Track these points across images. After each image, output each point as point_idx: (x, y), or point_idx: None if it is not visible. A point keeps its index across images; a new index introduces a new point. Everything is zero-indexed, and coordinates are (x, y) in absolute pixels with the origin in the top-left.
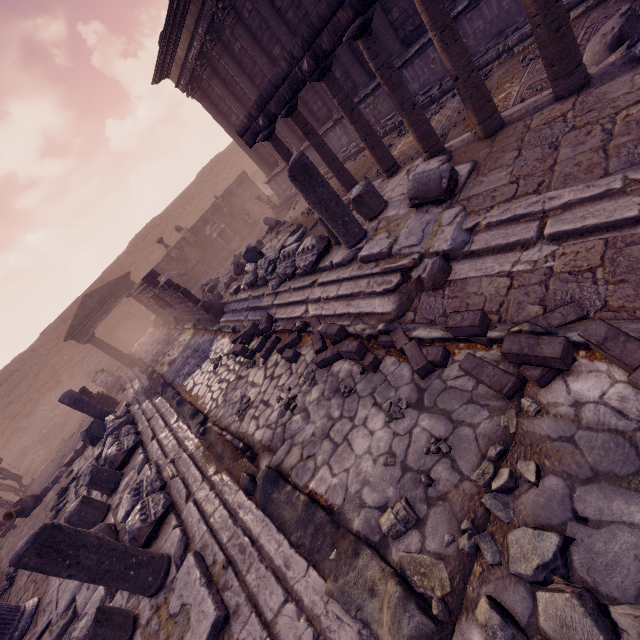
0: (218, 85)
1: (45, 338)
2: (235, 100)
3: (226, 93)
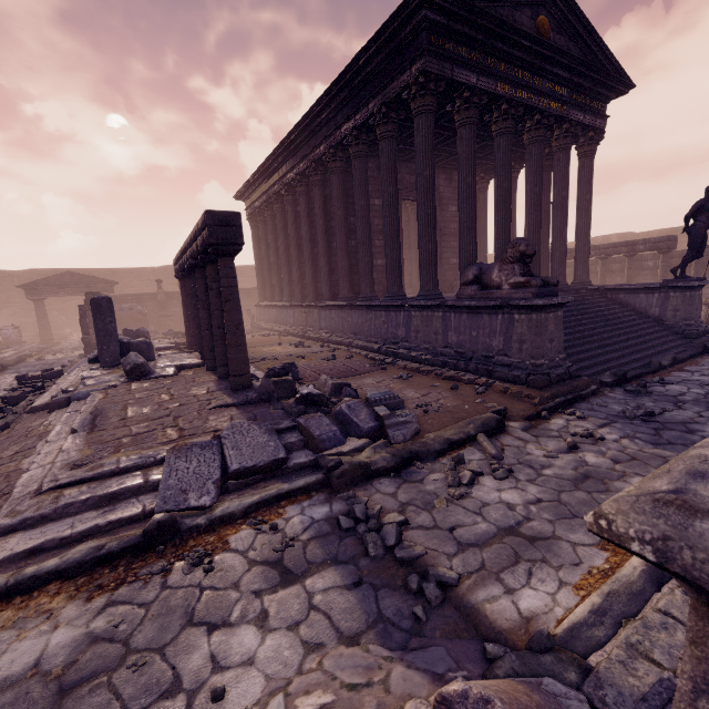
0: (261, 229)
1: (29, 274)
2: (265, 244)
3: (263, 237)
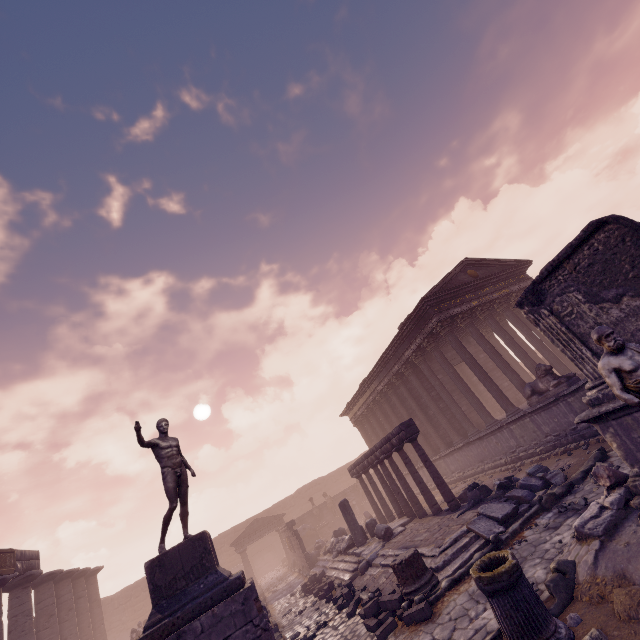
0: (368, 427)
1: (219, 539)
2: (375, 436)
3: (371, 431)
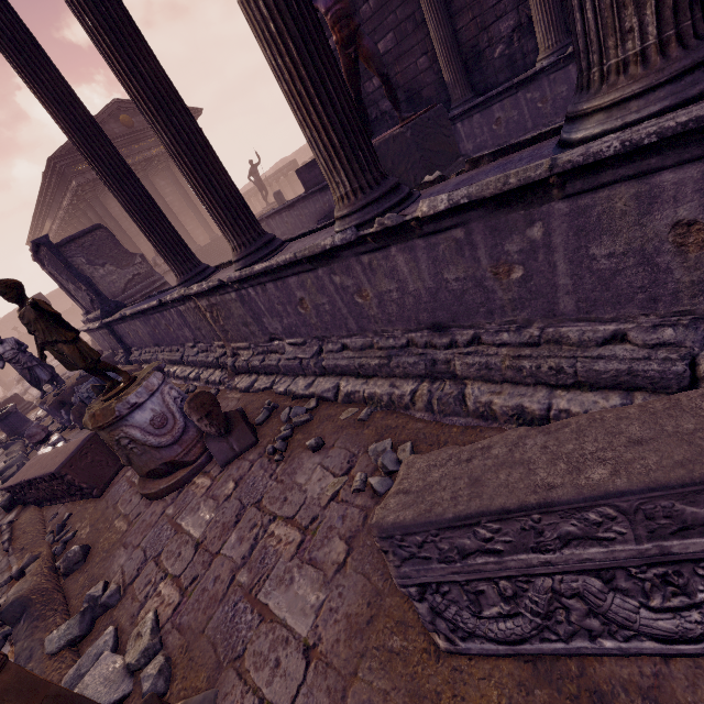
0: None
1: None
2: None
3: None
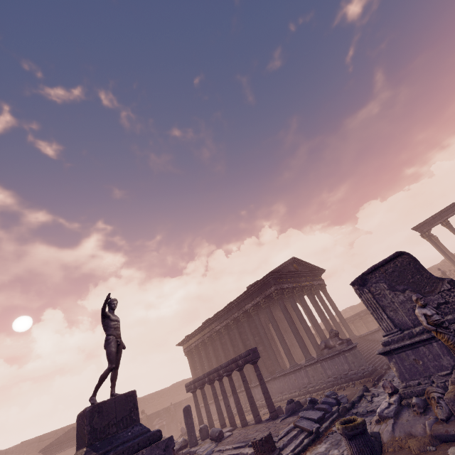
0: (197, 357)
1: (20, 447)
2: (200, 365)
3: (198, 361)
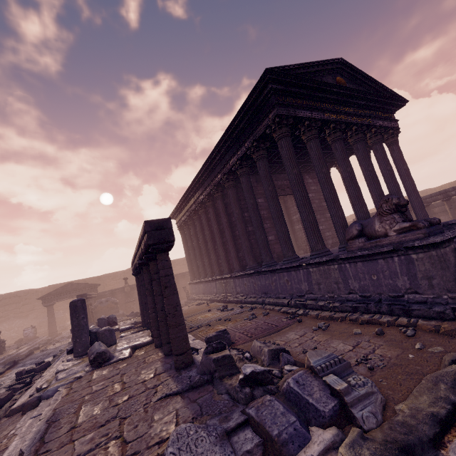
0: (187, 233)
1: (48, 289)
2: (191, 242)
3: (188, 238)
